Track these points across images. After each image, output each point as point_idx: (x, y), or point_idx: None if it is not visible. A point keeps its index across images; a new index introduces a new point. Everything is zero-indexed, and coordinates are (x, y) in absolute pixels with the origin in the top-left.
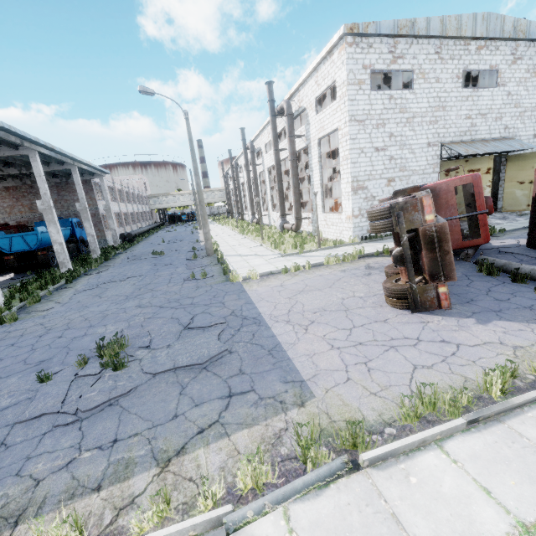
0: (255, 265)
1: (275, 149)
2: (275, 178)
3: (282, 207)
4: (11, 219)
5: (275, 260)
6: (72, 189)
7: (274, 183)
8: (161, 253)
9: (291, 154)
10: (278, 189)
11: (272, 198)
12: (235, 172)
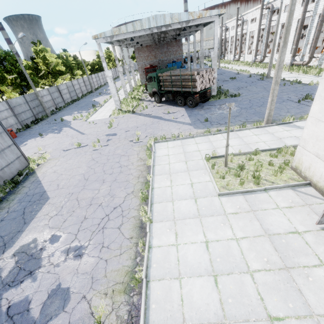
0: (308, 80)
1: (304, 11)
2: (297, 32)
3: (295, 51)
4: (147, 62)
5: (315, 78)
6: (173, 45)
7: (281, 34)
8: (234, 78)
9: (323, 16)
10: (296, 39)
11: (278, 45)
12: (242, 25)
